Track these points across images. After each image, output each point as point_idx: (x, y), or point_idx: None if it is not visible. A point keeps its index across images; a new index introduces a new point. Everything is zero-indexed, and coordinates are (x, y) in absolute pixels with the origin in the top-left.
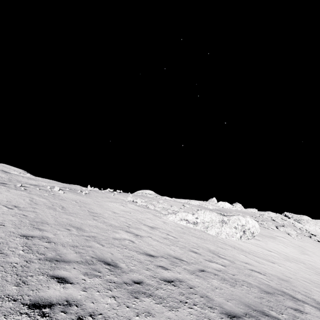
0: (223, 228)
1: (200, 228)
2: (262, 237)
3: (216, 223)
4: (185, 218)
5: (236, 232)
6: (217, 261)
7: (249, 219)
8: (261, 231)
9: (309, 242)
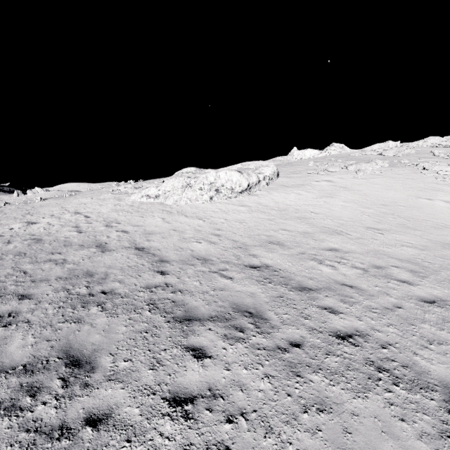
0: (184, 194)
1: (161, 201)
2: (274, 190)
3: (178, 190)
4: (147, 193)
5: (202, 194)
6: (85, 230)
7: (222, 172)
8: (290, 181)
9: (390, 176)
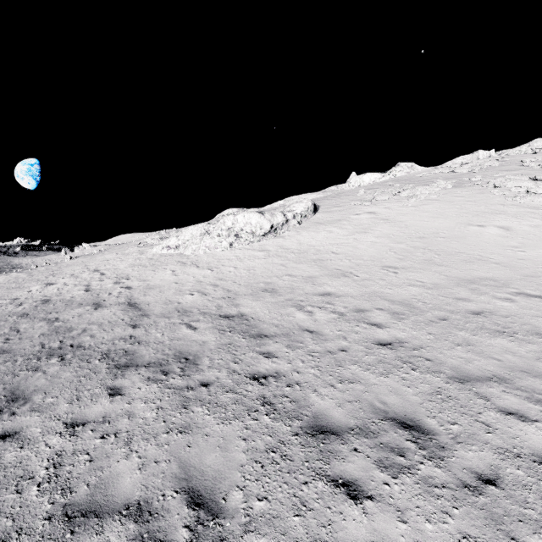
0: (203, 242)
1: (181, 251)
2: (305, 229)
3: (196, 238)
4: (168, 244)
5: (220, 240)
6: (93, 288)
7: (240, 216)
8: (327, 217)
9: (448, 200)
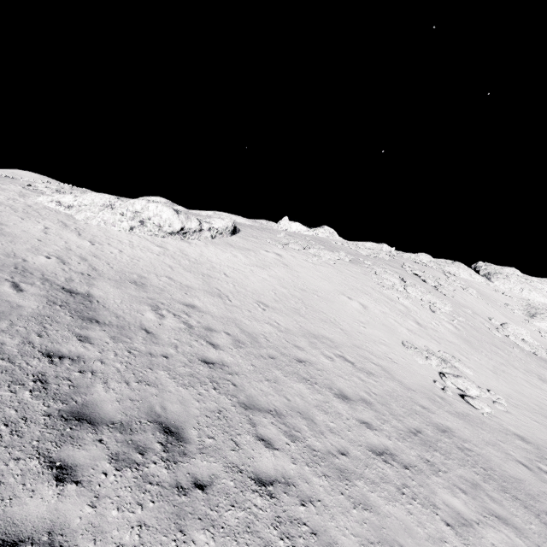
0: (101, 213)
1: (72, 213)
2: (215, 245)
3: (96, 207)
4: (60, 200)
5: (122, 220)
6: None
7: (153, 204)
8: (241, 243)
9: (340, 269)
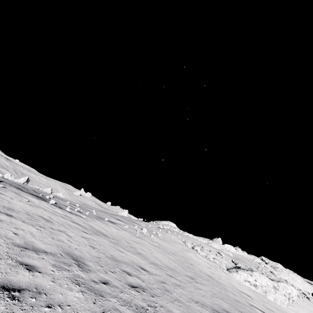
0: (277, 295)
1: (260, 292)
2: None
3: (271, 288)
4: (247, 279)
5: (286, 299)
6: None
7: (292, 287)
8: None
9: None
